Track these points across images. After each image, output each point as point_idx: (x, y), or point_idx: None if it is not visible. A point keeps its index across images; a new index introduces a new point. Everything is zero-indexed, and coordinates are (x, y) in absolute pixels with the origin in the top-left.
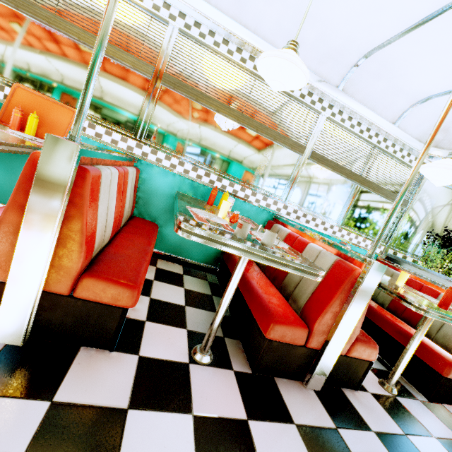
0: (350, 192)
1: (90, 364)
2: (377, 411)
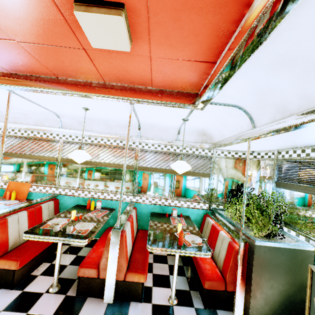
0: (170, 179)
1: (0, 295)
2: (144, 313)
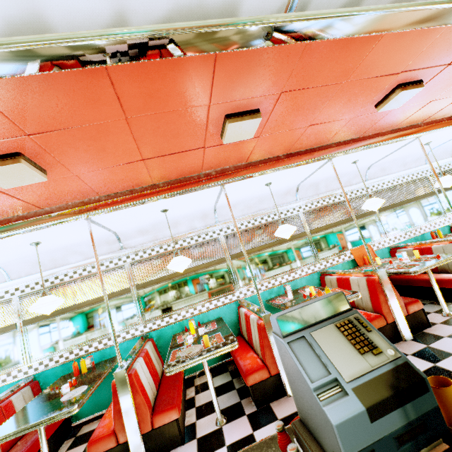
0: None
1: None
2: None
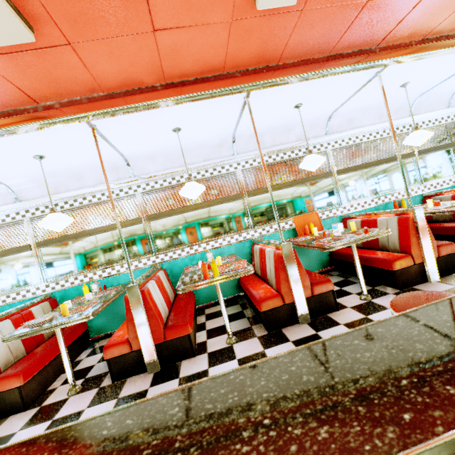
0: (451, 154)
1: None
2: None
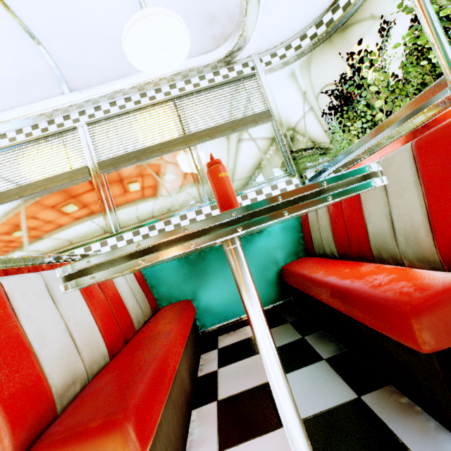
0: (187, 161)
1: None
2: None
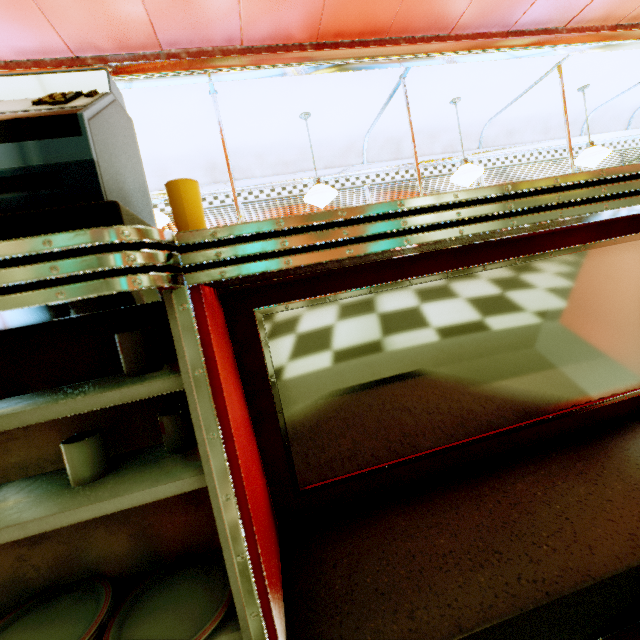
0: None
1: None
2: None
